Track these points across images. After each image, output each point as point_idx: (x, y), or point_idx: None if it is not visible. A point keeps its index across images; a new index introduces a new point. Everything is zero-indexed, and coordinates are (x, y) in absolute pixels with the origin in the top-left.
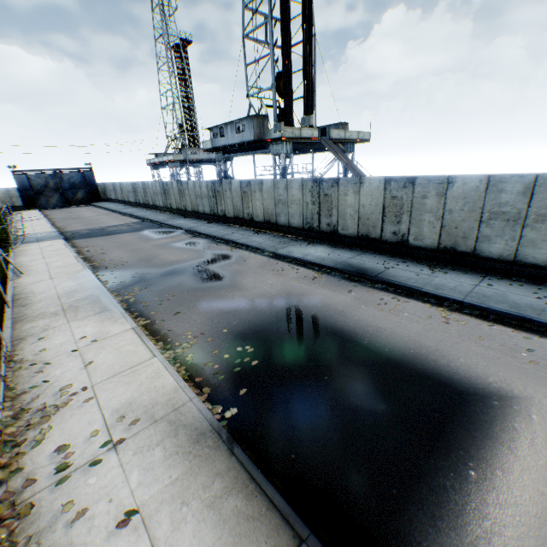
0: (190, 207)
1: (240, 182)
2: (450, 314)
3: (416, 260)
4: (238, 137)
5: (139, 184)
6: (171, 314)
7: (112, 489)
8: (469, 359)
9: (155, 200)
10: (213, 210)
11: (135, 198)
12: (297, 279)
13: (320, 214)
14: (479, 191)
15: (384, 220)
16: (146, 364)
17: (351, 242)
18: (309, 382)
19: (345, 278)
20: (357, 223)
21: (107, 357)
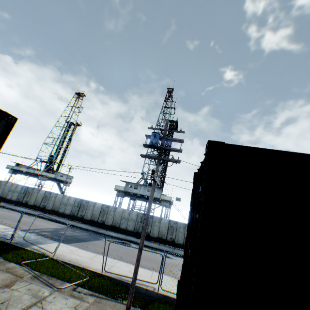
0: (110, 222)
1: (169, 220)
2: None
3: None
4: (149, 193)
5: (41, 191)
6: None
7: None
8: None
9: (60, 208)
10: (137, 230)
11: (20, 198)
12: None
13: None
14: None
15: None
16: None
17: None
18: None
19: None
20: None
21: None
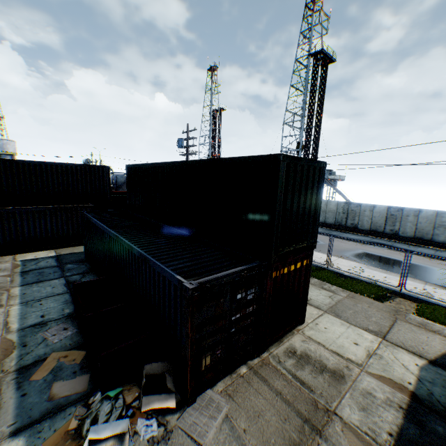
0: None
1: None
2: (430, 259)
3: (402, 242)
4: None
5: None
6: (318, 250)
7: (373, 275)
8: (443, 267)
9: None
10: None
11: None
12: (354, 245)
13: (347, 218)
14: (432, 216)
15: (385, 224)
16: (339, 259)
17: (365, 233)
18: (397, 268)
19: (375, 246)
20: (370, 224)
21: (322, 257)
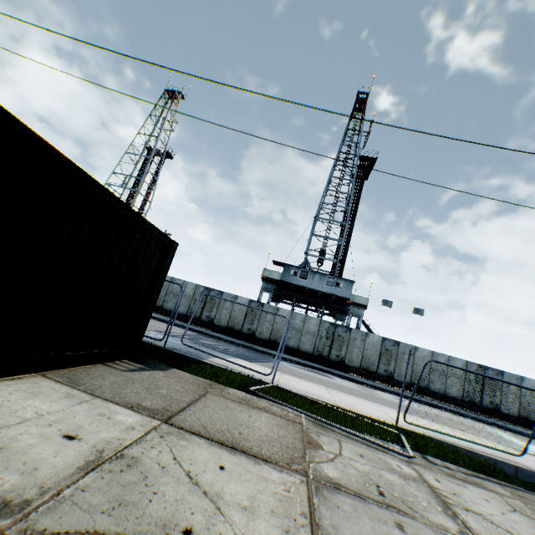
0: (266, 334)
1: (383, 339)
2: None
3: None
4: (329, 288)
5: None
6: None
7: None
8: None
9: (166, 301)
10: (319, 351)
11: None
12: None
13: (483, 392)
14: None
15: None
16: None
17: (512, 420)
18: None
19: None
20: (517, 406)
21: None
